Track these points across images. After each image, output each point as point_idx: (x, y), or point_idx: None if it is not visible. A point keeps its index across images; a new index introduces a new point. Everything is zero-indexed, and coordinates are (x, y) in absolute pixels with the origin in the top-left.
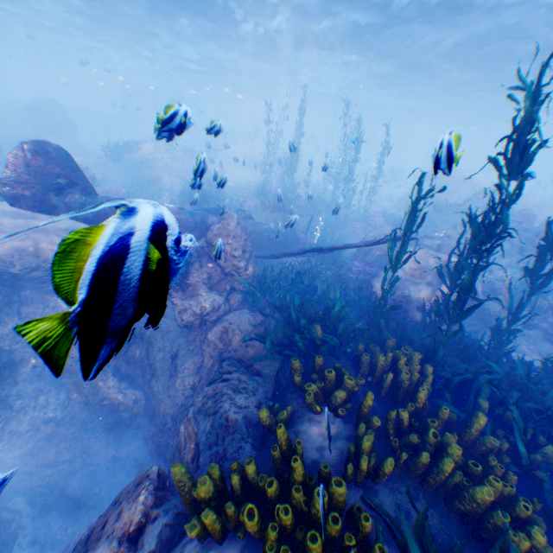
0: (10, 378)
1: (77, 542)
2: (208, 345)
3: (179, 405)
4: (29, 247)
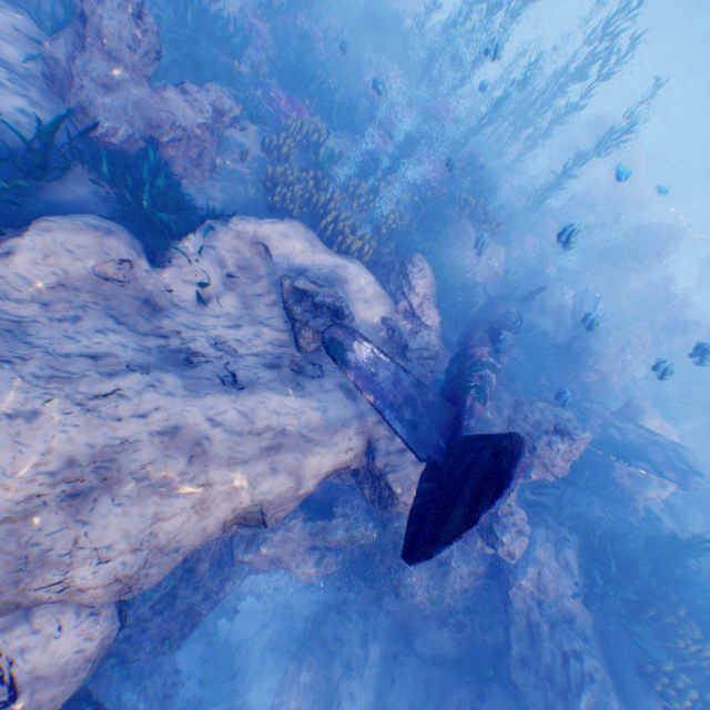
0: (190, 588)
1: (306, 682)
2: (518, 587)
3: (443, 604)
4: (285, 488)
